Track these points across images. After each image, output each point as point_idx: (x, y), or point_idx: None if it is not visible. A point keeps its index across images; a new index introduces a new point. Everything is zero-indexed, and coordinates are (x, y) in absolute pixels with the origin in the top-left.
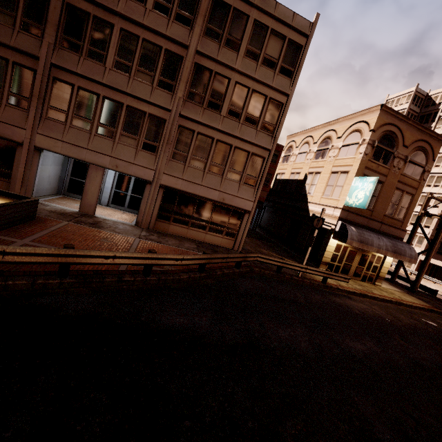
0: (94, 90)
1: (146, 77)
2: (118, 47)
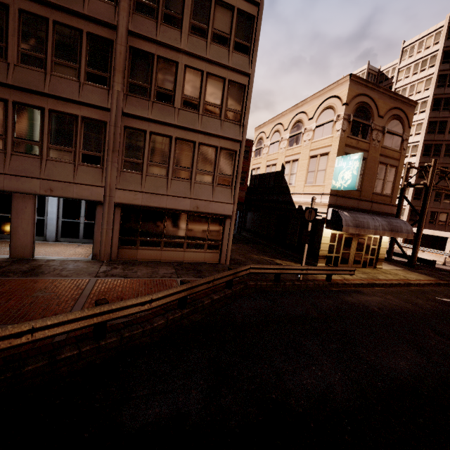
0: None
1: (68, 70)
2: (21, 35)
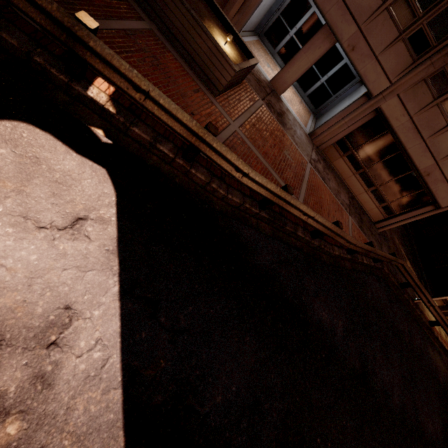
0: None
1: None
2: None
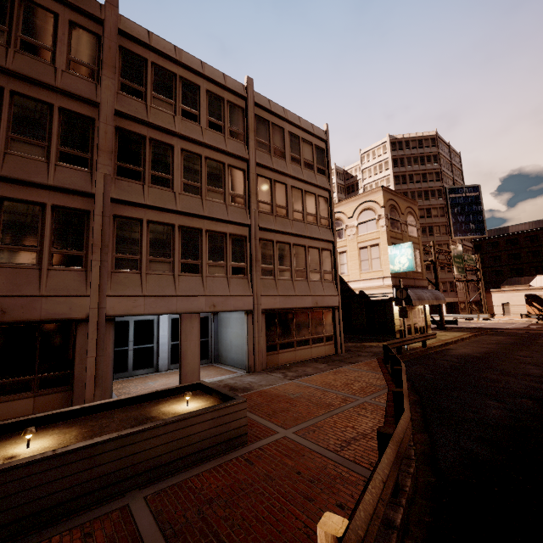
0: (167, 221)
1: (217, 195)
2: (182, 168)
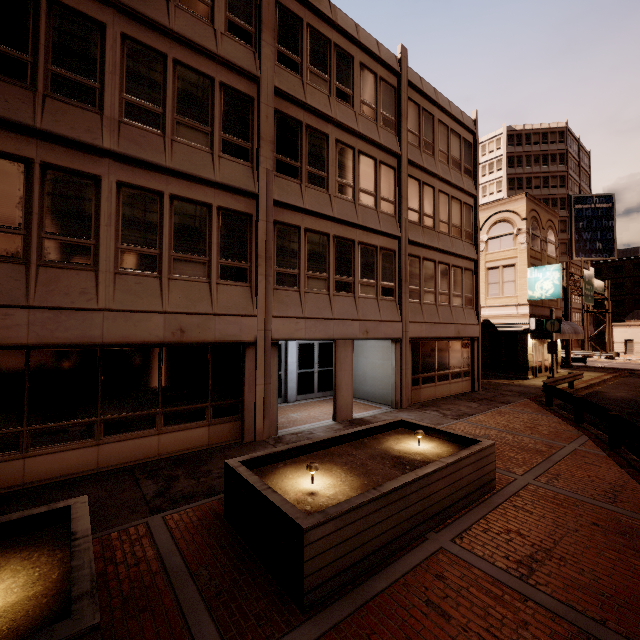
0: (323, 230)
1: (368, 199)
2: (337, 164)
